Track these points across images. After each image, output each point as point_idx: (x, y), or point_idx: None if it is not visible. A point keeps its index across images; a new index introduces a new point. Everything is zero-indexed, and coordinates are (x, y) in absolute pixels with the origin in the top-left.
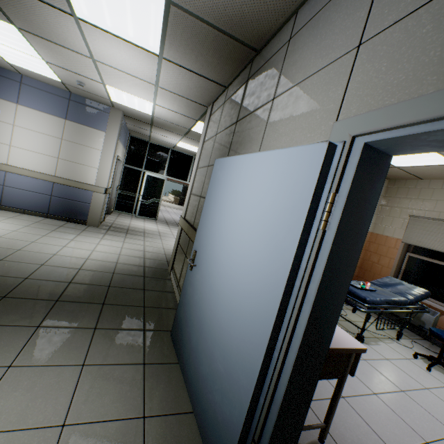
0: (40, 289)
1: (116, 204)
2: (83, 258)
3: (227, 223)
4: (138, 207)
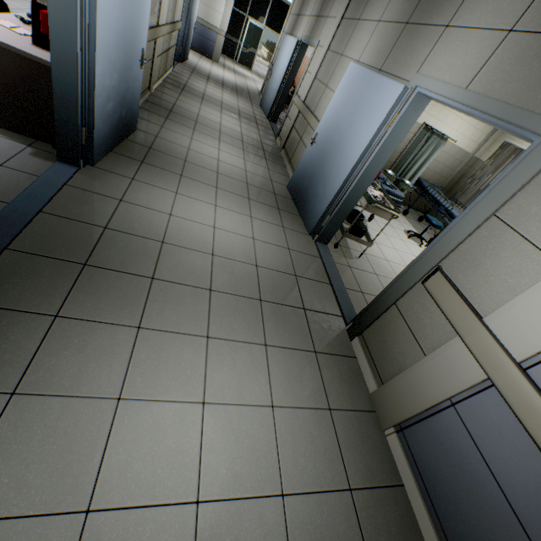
0: (216, 80)
1: (222, 48)
2: (222, 76)
3: (282, 60)
4: (239, 54)
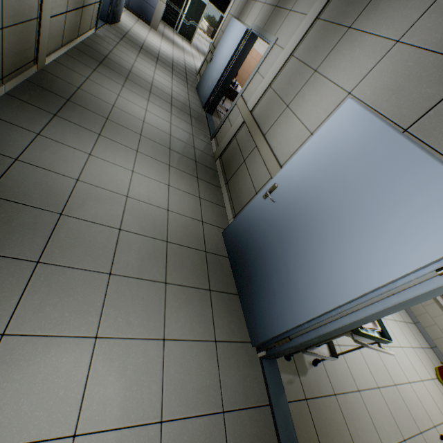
0: (150, 52)
1: (163, 14)
2: (158, 47)
3: (225, 46)
4: (180, 25)
